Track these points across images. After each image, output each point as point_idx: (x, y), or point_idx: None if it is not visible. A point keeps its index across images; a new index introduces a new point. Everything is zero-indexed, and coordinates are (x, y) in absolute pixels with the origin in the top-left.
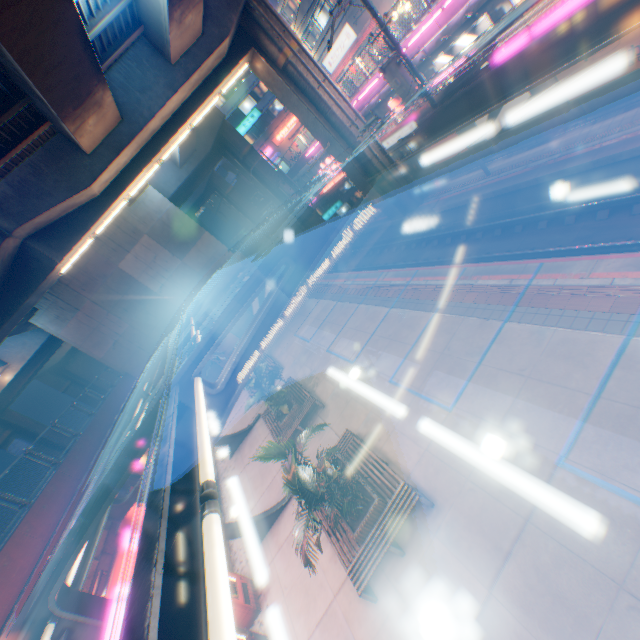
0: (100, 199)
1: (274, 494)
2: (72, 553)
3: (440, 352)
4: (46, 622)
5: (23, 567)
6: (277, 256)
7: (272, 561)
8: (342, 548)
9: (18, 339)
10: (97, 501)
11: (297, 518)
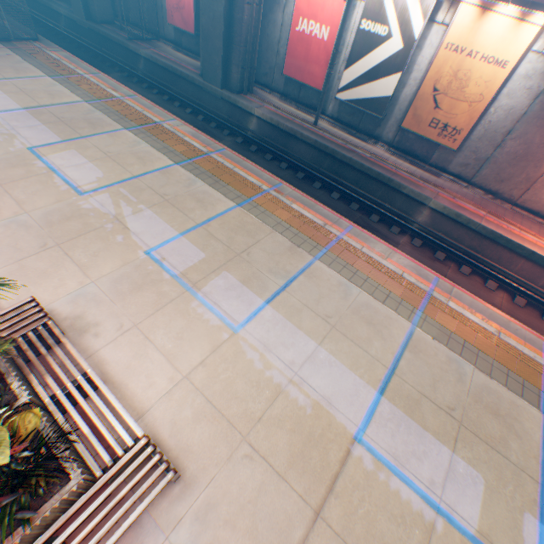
0: None
1: None
2: None
3: (238, 253)
4: None
5: None
6: None
7: None
8: None
9: None
10: None
11: None
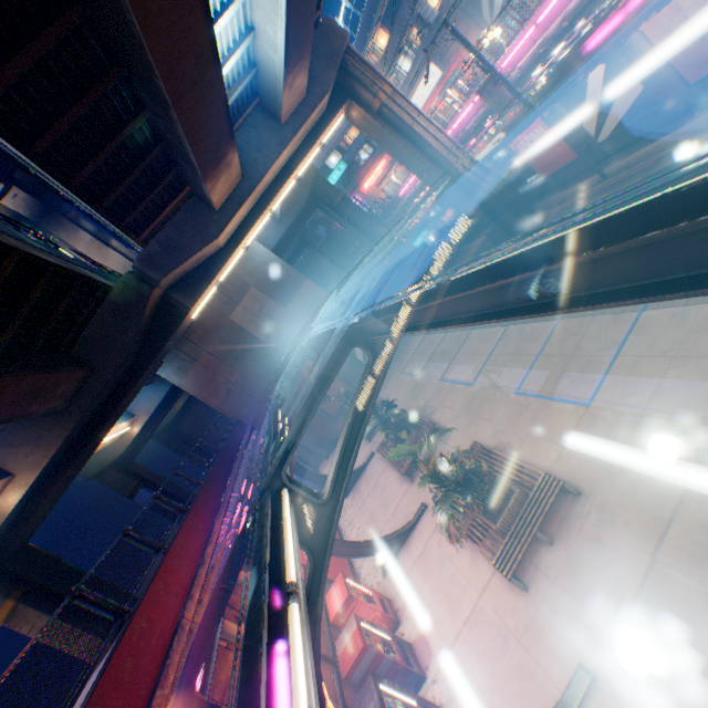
0: (223, 250)
1: (399, 519)
2: (294, 442)
3: (569, 354)
4: (278, 493)
5: (195, 548)
6: (426, 221)
7: (406, 578)
8: (483, 544)
9: (144, 393)
10: (309, 404)
11: (437, 502)
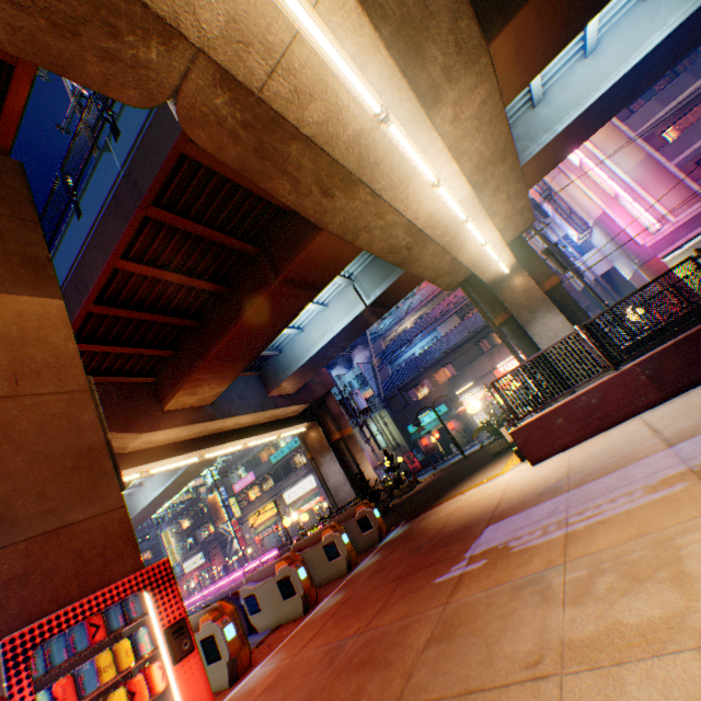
0: None
1: None
2: None
3: None
4: None
5: None
6: None
7: None
8: None
9: None
10: None
11: None
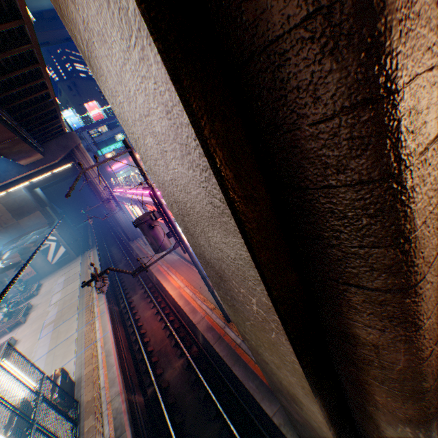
0: None
1: None
2: None
3: (62, 315)
4: None
5: None
6: None
7: None
8: None
9: None
10: None
11: None
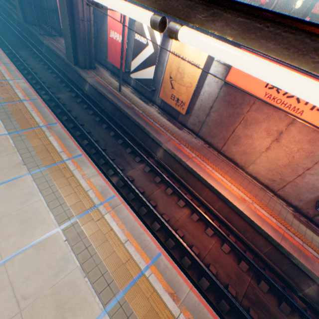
0: None
1: None
2: None
3: None
4: None
5: None
6: None
7: None
8: None
9: None
10: None
11: None
